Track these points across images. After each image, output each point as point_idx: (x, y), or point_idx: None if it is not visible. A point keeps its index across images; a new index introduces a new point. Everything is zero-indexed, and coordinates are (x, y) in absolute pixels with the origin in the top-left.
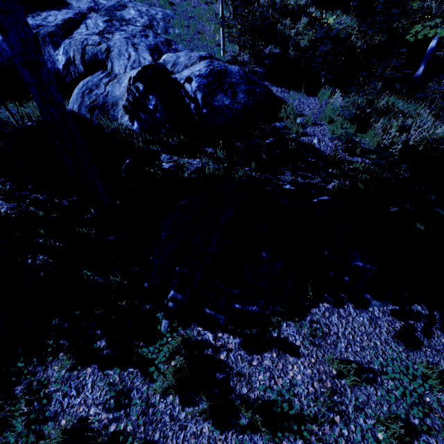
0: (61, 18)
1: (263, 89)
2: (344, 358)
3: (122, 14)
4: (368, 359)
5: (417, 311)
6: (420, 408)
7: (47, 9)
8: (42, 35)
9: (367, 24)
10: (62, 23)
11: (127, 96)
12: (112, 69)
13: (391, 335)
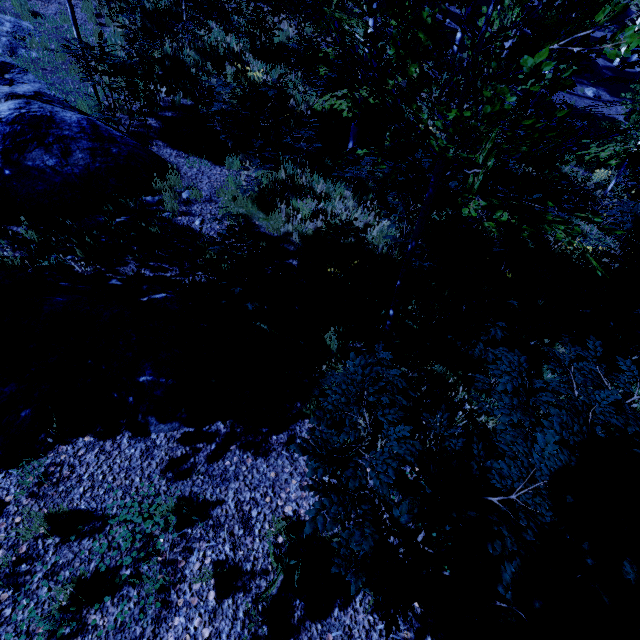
0: None
1: (127, 150)
2: (72, 508)
3: None
4: (109, 502)
5: (216, 431)
6: (135, 553)
7: None
8: None
9: (316, 86)
10: None
11: None
12: None
13: (162, 466)
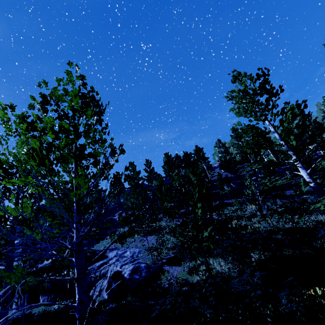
0: (101, 263)
1: (154, 269)
2: None
3: (124, 254)
4: None
5: None
6: None
7: (99, 261)
8: (91, 270)
9: None
10: (100, 264)
11: (107, 284)
12: (107, 276)
13: None
